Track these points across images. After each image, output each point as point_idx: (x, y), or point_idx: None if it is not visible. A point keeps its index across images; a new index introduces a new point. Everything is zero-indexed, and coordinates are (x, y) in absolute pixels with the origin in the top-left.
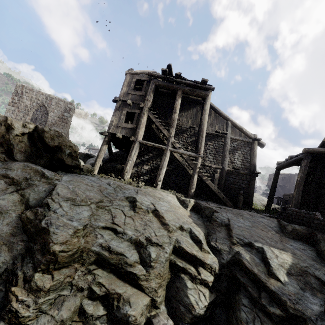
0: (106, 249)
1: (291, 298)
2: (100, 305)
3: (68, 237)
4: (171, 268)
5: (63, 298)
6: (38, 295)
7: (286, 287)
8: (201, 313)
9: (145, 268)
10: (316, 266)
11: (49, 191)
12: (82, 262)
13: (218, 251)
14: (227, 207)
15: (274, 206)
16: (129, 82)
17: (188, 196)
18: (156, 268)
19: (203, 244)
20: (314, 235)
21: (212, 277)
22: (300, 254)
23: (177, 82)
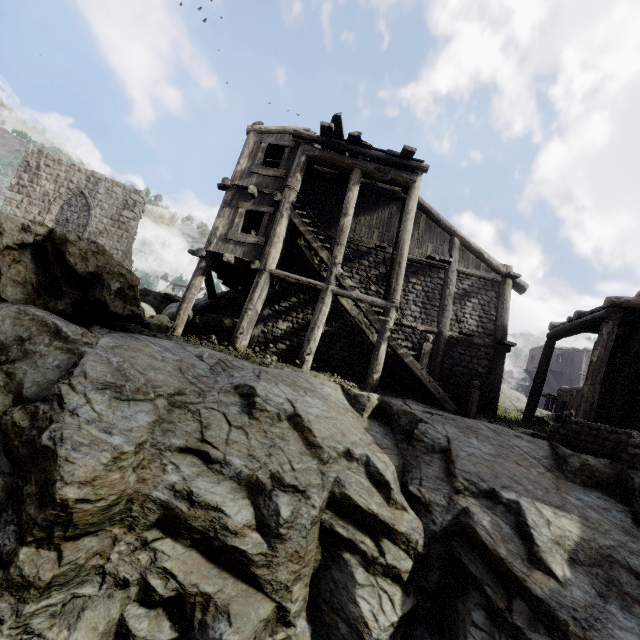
0: (183, 496)
1: (577, 617)
2: (165, 619)
3: (98, 470)
4: (324, 540)
5: (82, 603)
6: (25, 596)
7: (568, 591)
8: (384, 638)
9: (267, 539)
10: (631, 546)
11: (68, 368)
12: (129, 524)
13: (423, 506)
14: (445, 414)
15: (541, 413)
16: (254, 148)
17: (366, 388)
18: (291, 541)
19: (394, 489)
20: (626, 480)
21: (410, 561)
22: (598, 519)
23: (353, 152)
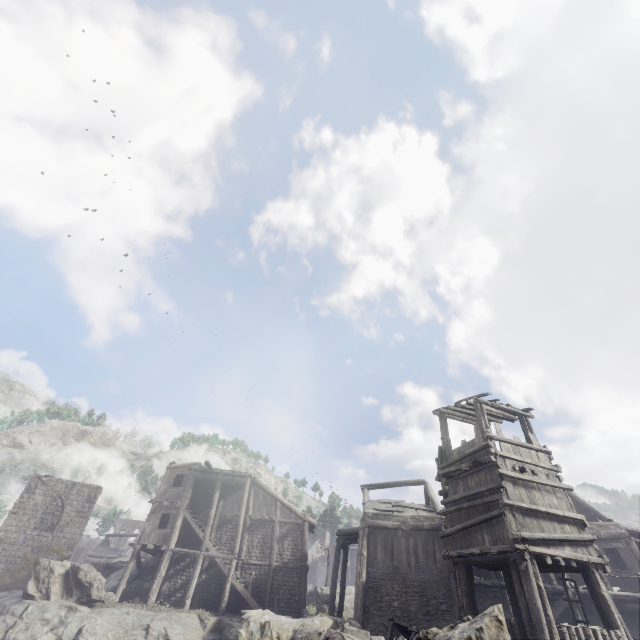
0: None
1: None
2: None
3: None
4: None
5: None
6: None
7: None
8: None
9: None
10: None
11: (79, 629)
12: None
13: None
14: None
15: None
16: (169, 477)
17: (218, 613)
18: None
19: None
20: None
21: None
22: None
23: (217, 473)
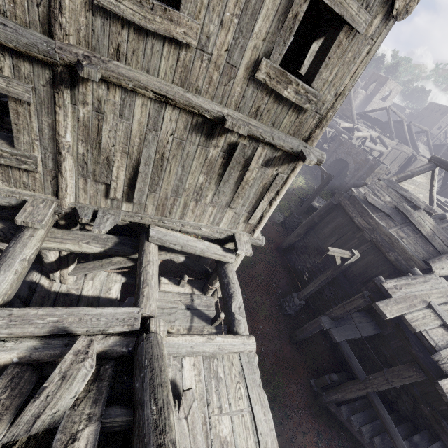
0: None
1: None
2: None
3: None
4: None
5: None
6: None
7: None
8: None
9: None
10: None
11: None
12: None
13: None
14: None
15: None
16: None
17: None
18: None
19: None
20: None
21: None
22: None
23: None
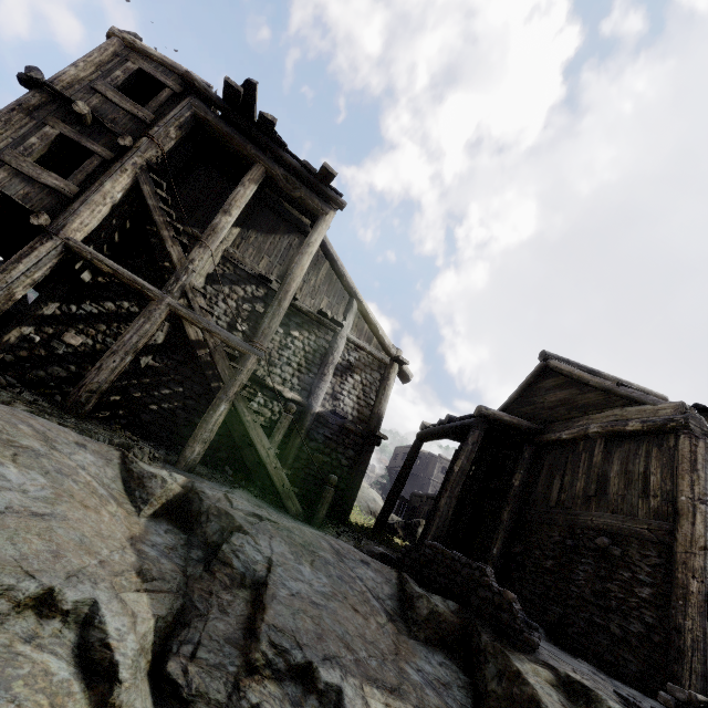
0: None
1: None
2: None
3: None
4: None
5: None
6: None
7: None
8: None
9: None
10: None
11: None
12: None
13: (182, 706)
14: (281, 519)
15: (392, 519)
16: (113, 61)
17: (177, 463)
18: None
19: (124, 681)
20: (473, 634)
21: None
22: (438, 707)
23: (261, 143)
